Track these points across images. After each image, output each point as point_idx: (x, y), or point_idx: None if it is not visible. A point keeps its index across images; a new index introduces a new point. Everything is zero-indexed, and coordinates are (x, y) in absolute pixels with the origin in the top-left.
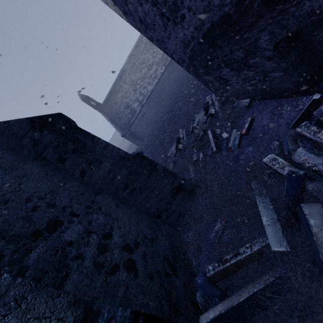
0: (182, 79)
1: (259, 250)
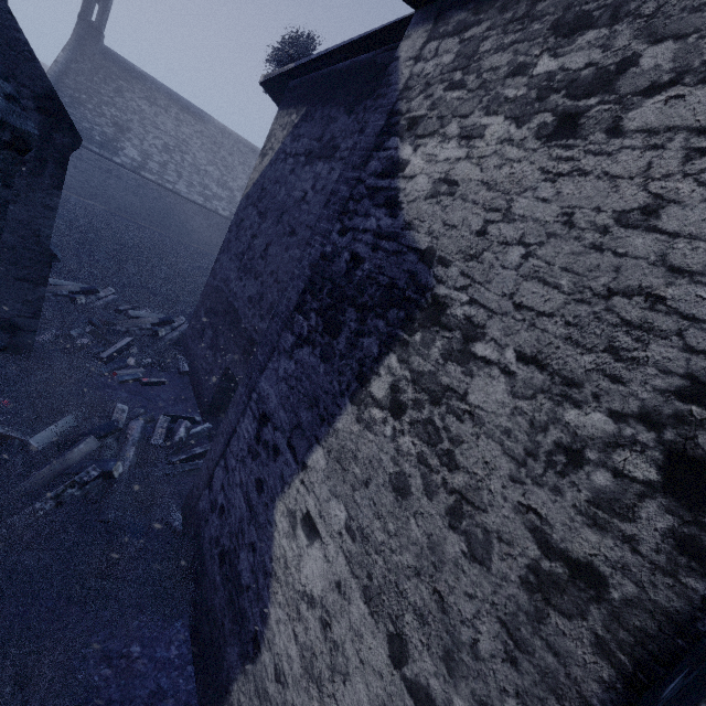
0: (215, 253)
1: (12, 438)
